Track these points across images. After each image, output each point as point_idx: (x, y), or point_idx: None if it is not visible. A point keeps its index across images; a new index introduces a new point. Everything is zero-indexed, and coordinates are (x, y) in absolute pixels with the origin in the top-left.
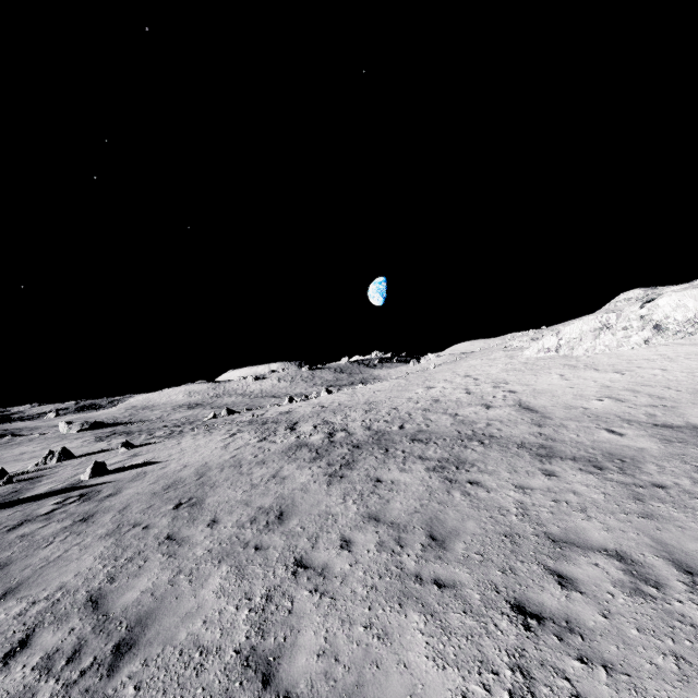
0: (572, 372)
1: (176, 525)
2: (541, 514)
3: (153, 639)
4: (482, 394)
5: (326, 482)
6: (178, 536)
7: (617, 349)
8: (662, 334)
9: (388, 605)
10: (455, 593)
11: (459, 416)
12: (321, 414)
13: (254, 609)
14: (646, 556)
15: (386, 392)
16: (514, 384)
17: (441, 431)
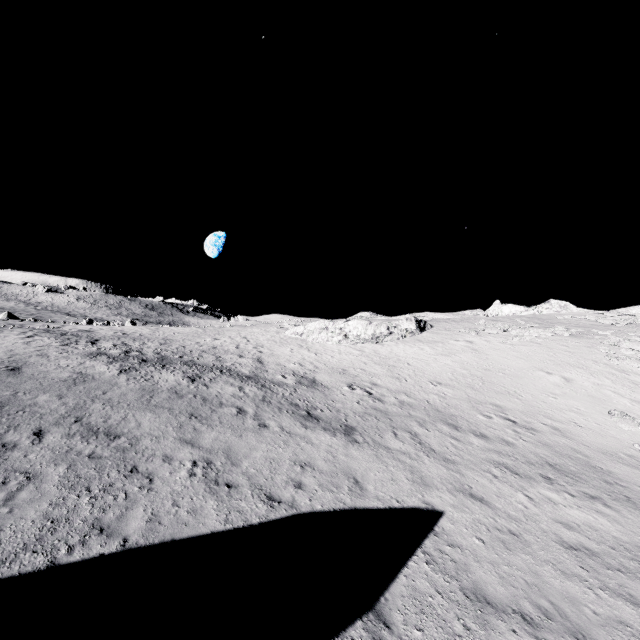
0: (298, 349)
1: (2, 376)
2: (224, 396)
3: (10, 410)
4: (244, 350)
5: (118, 373)
6: (7, 380)
7: (326, 342)
8: (346, 340)
9: (138, 410)
10: (169, 410)
11: (221, 358)
12: (122, 339)
13: (69, 406)
14: (249, 409)
15: (184, 335)
16: (266, 348)
17: (204, 362)
